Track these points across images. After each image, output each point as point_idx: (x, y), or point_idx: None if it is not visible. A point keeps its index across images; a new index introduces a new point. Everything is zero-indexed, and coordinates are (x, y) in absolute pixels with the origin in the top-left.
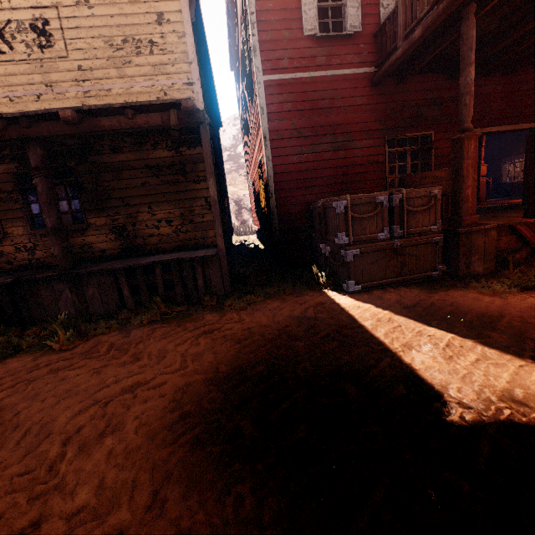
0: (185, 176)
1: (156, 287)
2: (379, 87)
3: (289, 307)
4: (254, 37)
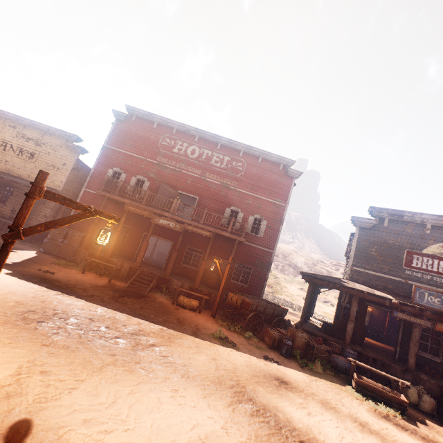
0: (44, 205)
1: (0, 229)
2: (120, 206)
3: (19, 245)
4: (88, 178)
